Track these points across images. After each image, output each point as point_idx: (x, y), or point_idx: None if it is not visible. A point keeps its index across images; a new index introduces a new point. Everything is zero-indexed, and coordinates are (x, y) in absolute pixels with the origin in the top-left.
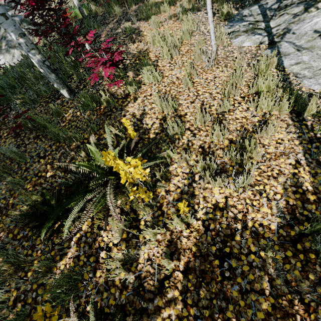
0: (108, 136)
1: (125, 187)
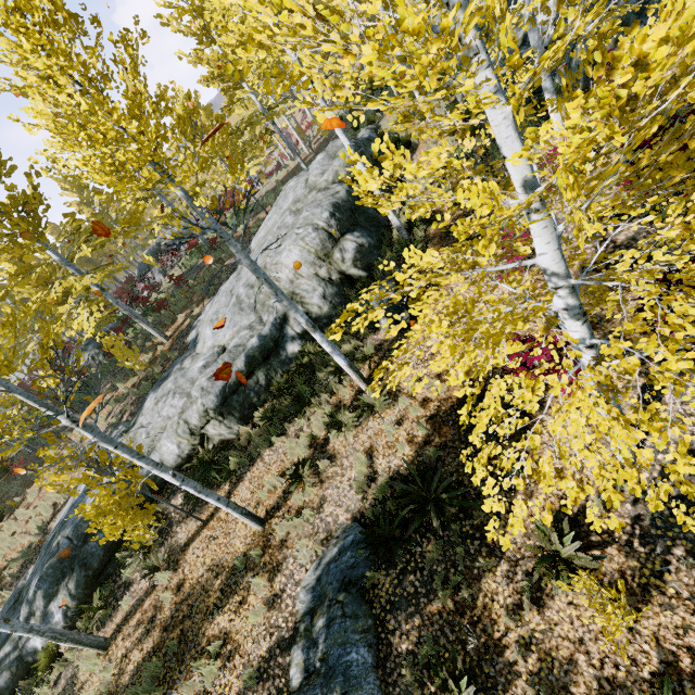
0: None
1: None
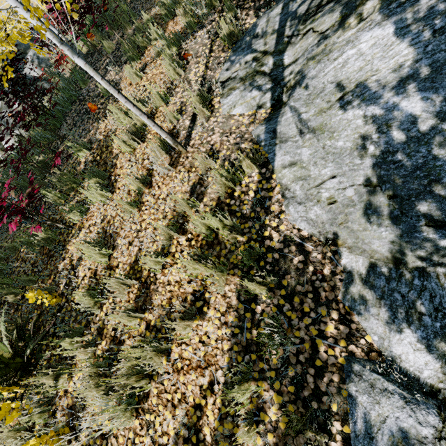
0: (2, 324)
1: (0, 399)
